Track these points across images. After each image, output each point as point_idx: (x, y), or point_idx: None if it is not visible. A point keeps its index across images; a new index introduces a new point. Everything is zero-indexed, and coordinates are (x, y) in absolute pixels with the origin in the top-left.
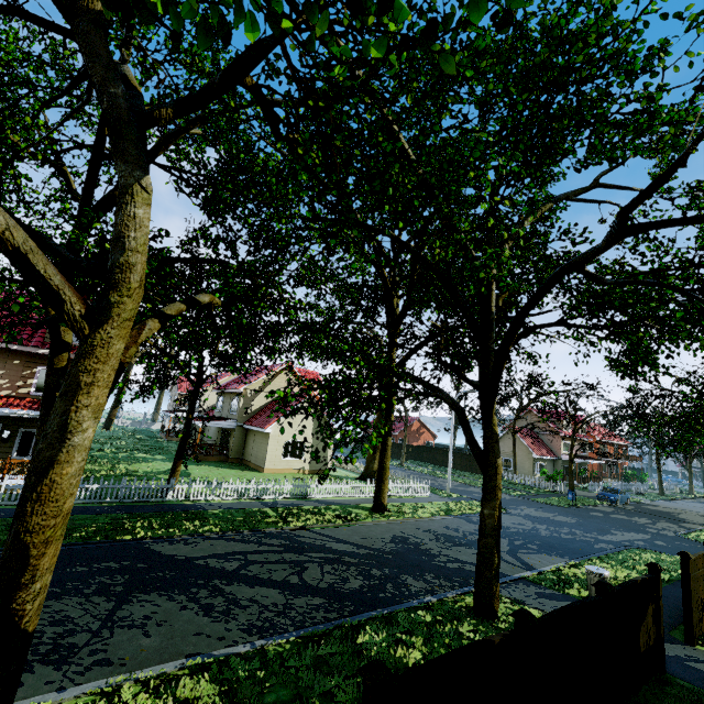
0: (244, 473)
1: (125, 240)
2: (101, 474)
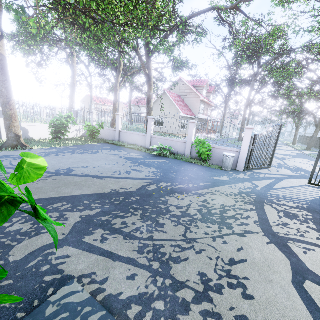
0: None
1: None
2: None
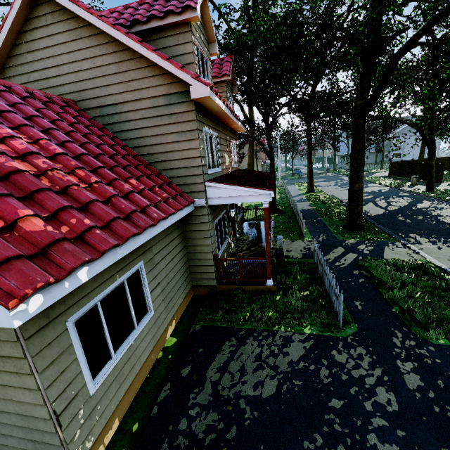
0: None
1: None
2: None
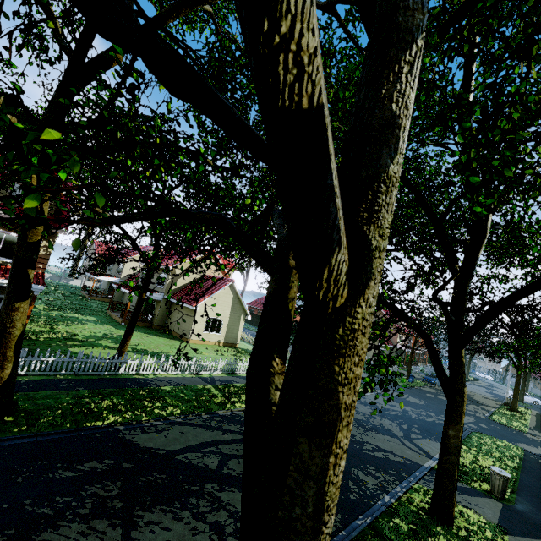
0: (172, 342)
1: (399, 133)
2: (44, 337)
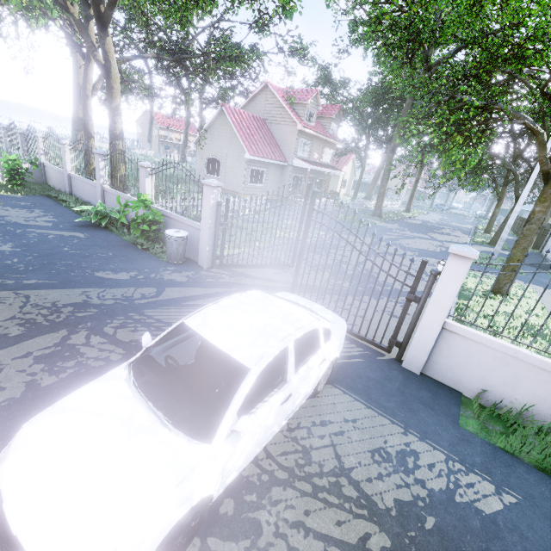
0: None
1: None
2: None
